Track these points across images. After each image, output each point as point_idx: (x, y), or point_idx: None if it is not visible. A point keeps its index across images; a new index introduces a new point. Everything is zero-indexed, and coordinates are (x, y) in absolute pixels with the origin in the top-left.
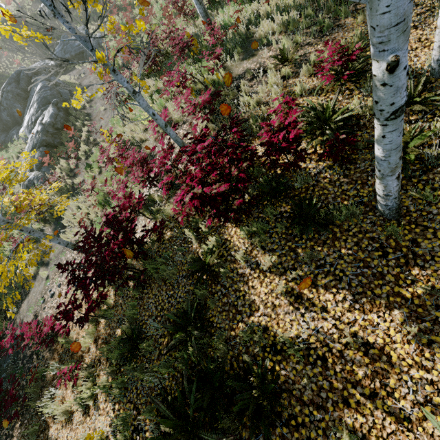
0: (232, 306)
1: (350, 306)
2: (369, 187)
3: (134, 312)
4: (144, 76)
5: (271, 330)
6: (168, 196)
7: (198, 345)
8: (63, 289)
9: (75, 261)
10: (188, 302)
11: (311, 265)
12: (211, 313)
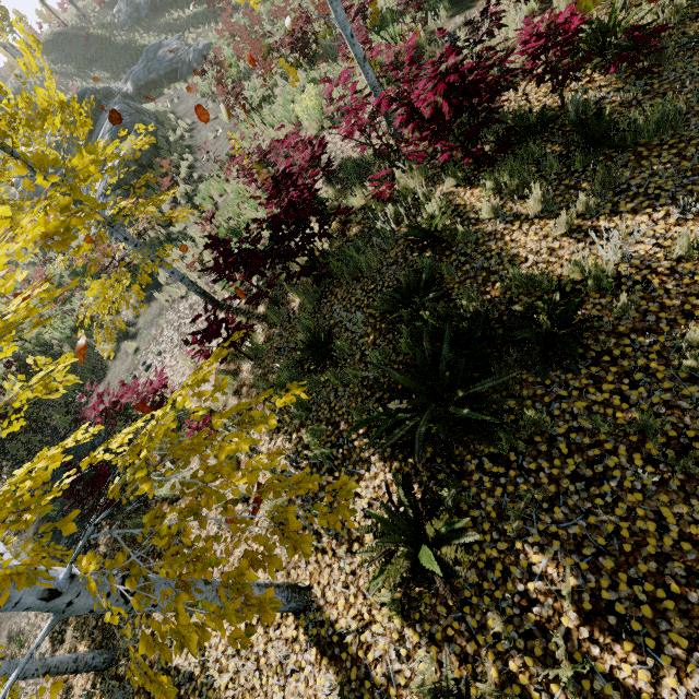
0: (481, 271)
1: (679, 220)
2: (687, 94)
3: (310, 324)
4: (286, 72)
5: (552, 275)
6: (347, 191)
7: (435, 313)
8: (166, 358)
9: (183, 321)
10: (410, 274)
11: (605, 195)
12: (445, 287)
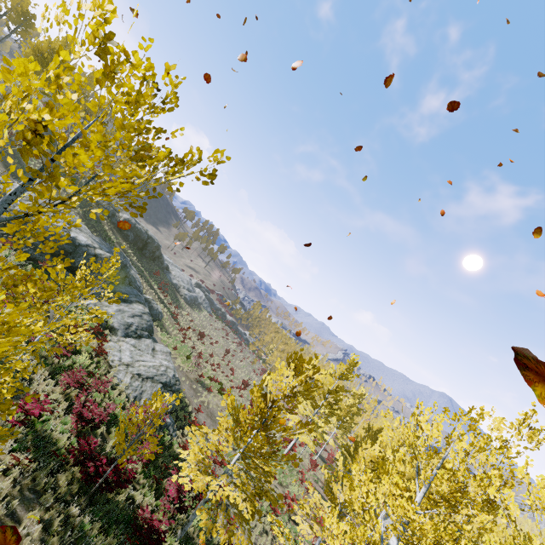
0: None
1: None
2: None
3: None
4: None
5: None
6: None
7: None
8: None
9: None
10: None
11: None
12: None
